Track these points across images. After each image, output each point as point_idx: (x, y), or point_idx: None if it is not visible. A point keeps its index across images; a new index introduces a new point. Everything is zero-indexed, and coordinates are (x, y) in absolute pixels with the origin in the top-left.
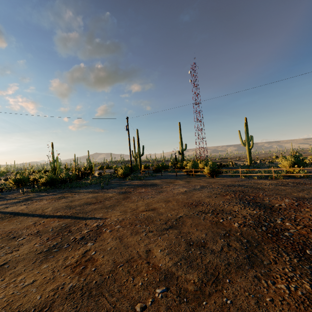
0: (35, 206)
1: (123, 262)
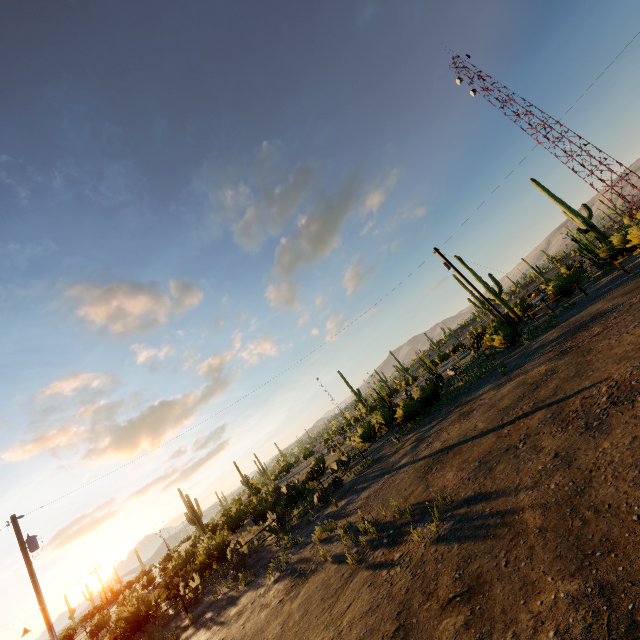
0: (452, 435)
1: None
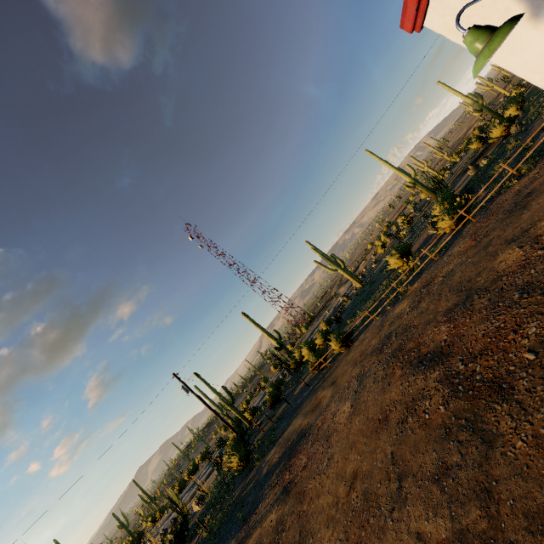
0: None
1: None
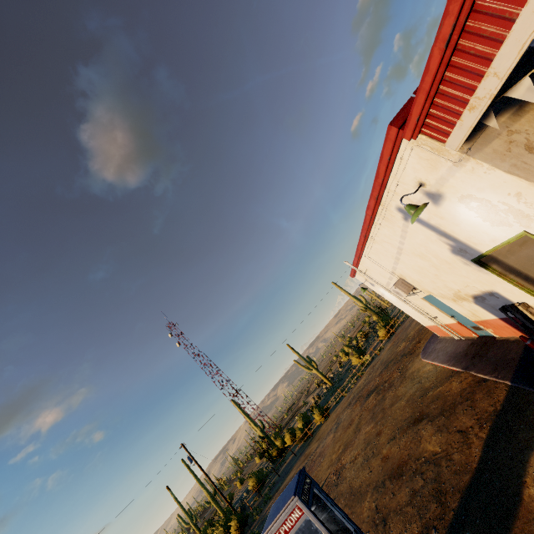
0: None
1: (364, 441)
